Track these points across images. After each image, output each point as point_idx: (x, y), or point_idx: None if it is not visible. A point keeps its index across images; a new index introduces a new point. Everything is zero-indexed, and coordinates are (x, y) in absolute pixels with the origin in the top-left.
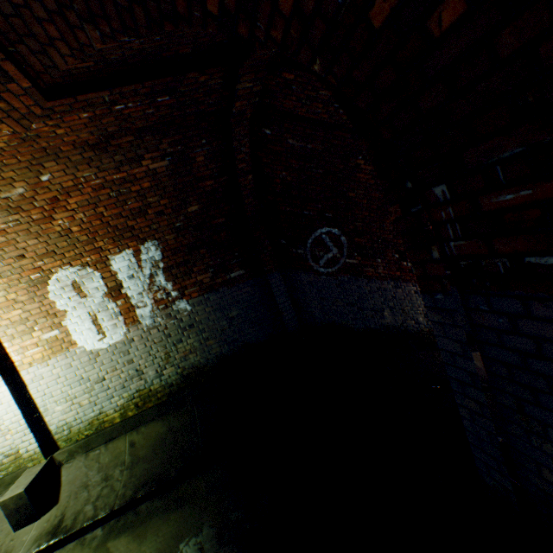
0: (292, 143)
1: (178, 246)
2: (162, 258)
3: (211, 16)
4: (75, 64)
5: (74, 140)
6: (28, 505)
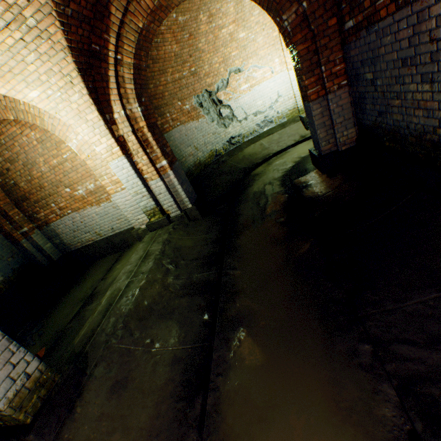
0: None
1: None
2: None
3: None
4: None
5: None
6: None
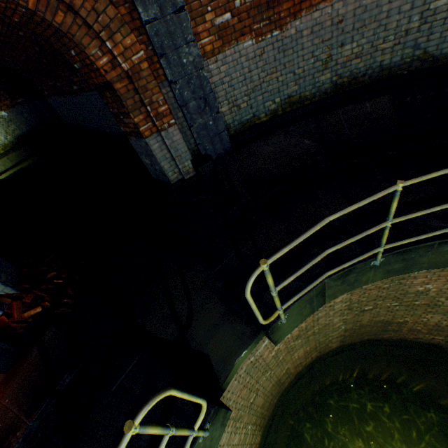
0: None
1: None
2: None
3: None
4: None
5: None
6: None
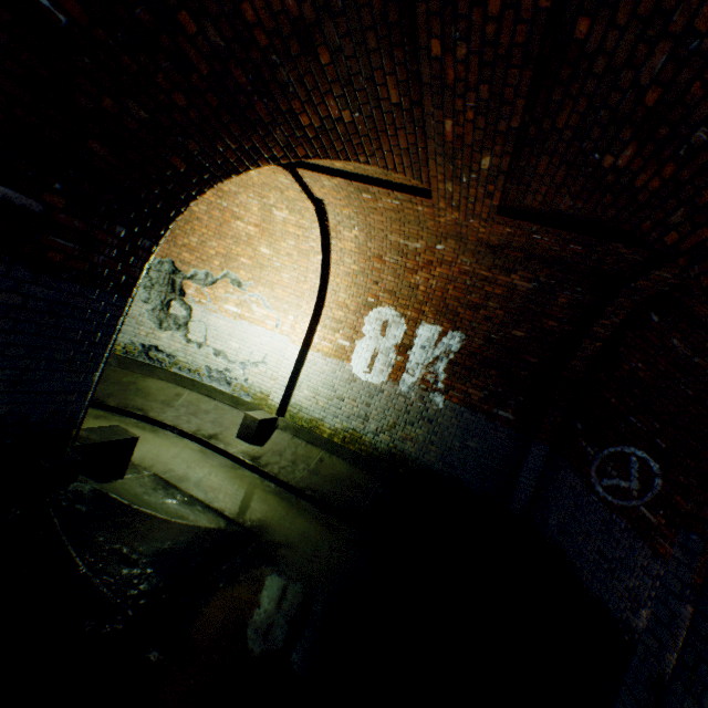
0: (675, 343)
1: (477, 352)
2: (456, 352)
3: (662, 242)
4: (536, 206)
5: (483, 238)
6: (253, 430)
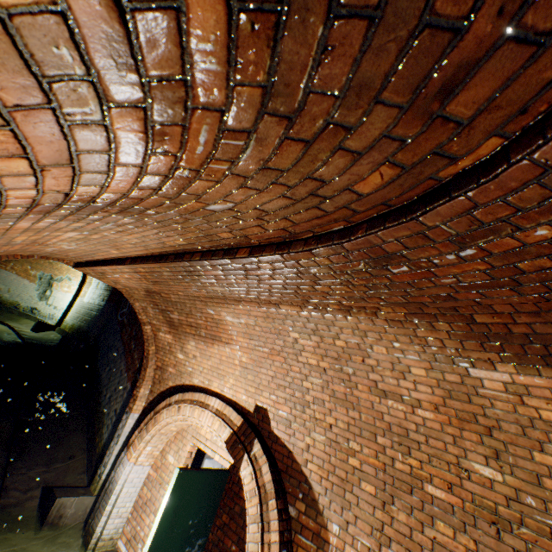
0: None
1: None
2: None
3: None
4: None
5: None
6: (36, 325)
